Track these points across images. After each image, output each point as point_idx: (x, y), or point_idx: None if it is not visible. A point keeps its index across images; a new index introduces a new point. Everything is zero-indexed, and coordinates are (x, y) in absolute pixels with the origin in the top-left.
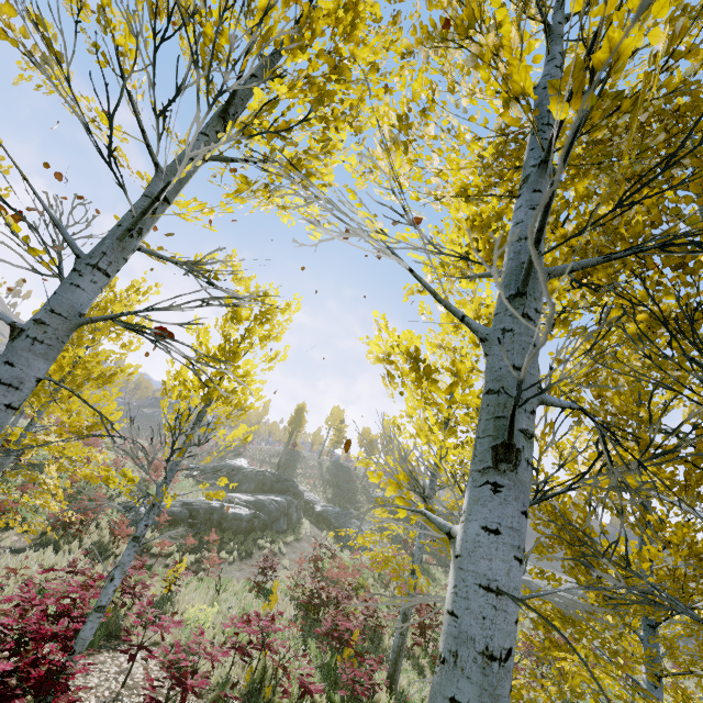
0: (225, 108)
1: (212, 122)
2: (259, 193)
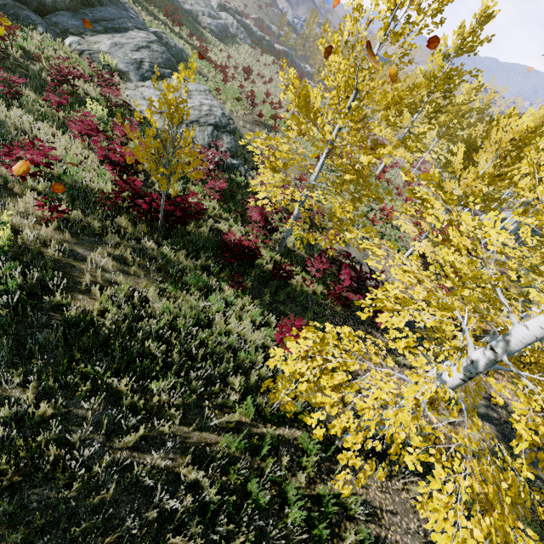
0: None
1: None
2: None
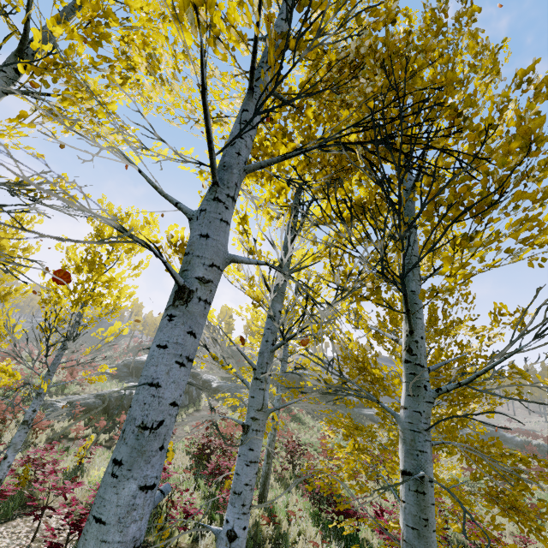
0: (20, 48)
1: (9, 60)
2: (46, 119)
